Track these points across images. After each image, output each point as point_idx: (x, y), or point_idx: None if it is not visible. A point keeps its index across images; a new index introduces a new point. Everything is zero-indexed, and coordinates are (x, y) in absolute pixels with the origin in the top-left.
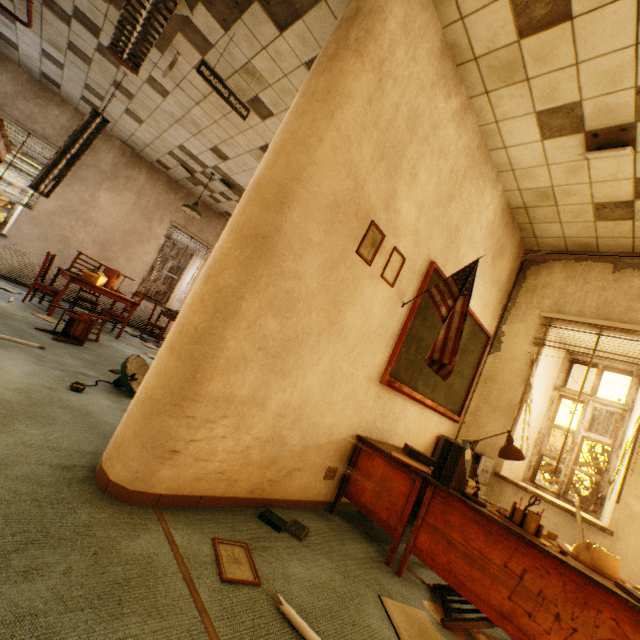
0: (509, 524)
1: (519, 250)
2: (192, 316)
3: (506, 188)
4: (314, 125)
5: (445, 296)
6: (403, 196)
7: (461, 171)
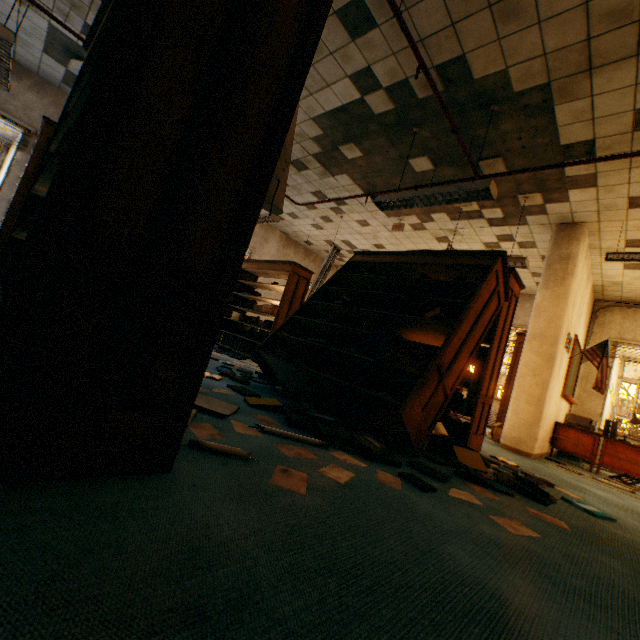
0: None
1: (592, 302)
2: (534, 390)
3: (594, 279)
4: (562, 310)
5: (593, 356)
6: (573, 315)
7: (584, 287)
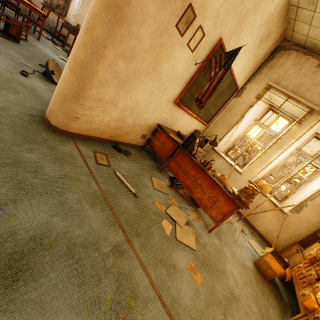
0: (201, 165)
1: (280, 38)
2: (80, 53)
3: None
4: None
5: (217, 65)
6: None
7: None
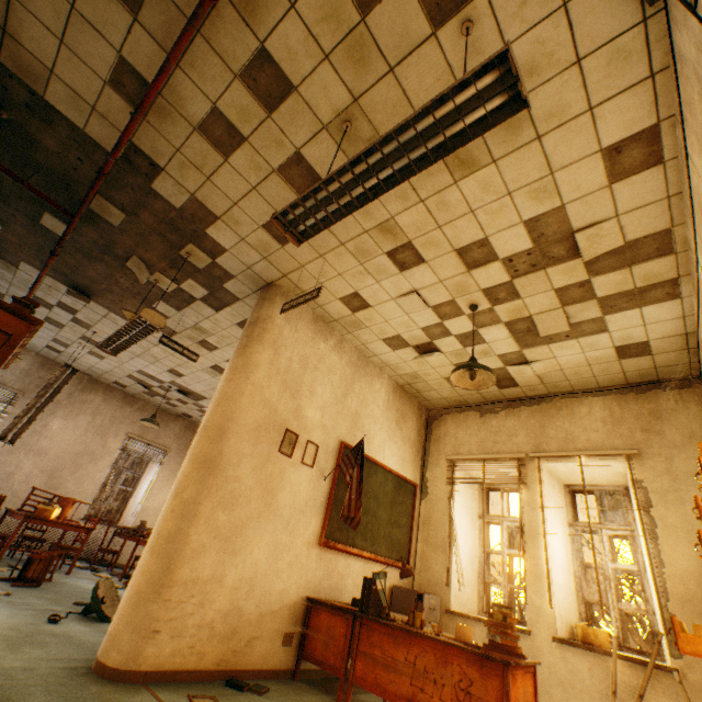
0: (406, 626)
1: (421, 411)
2: (166, 524)
3: (391, 375)
4: (238, 386)
5: (348, 467)
6: (307, 406)
7: (349, 376)
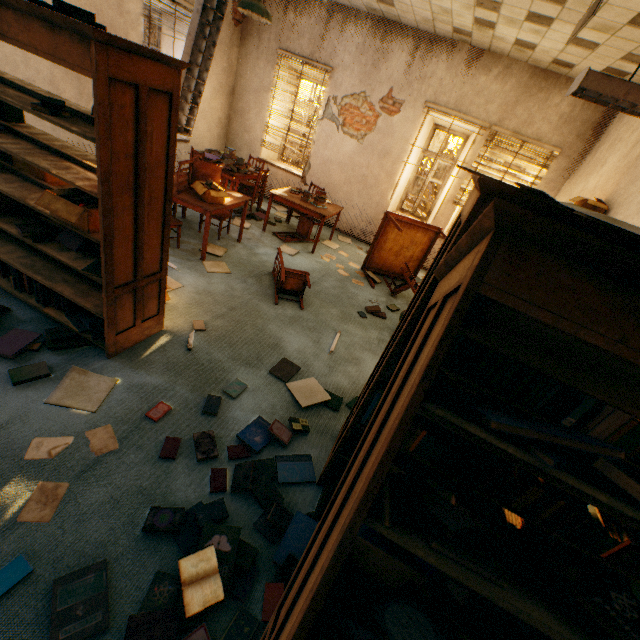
0: None
1: None
2: None
3: None
4: None
5: None
6: None
7: None
